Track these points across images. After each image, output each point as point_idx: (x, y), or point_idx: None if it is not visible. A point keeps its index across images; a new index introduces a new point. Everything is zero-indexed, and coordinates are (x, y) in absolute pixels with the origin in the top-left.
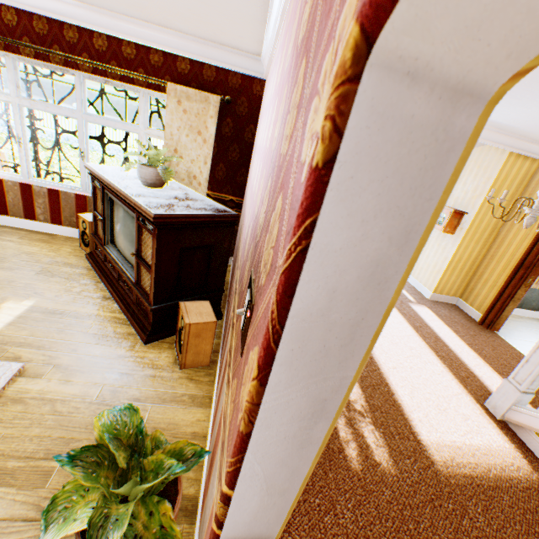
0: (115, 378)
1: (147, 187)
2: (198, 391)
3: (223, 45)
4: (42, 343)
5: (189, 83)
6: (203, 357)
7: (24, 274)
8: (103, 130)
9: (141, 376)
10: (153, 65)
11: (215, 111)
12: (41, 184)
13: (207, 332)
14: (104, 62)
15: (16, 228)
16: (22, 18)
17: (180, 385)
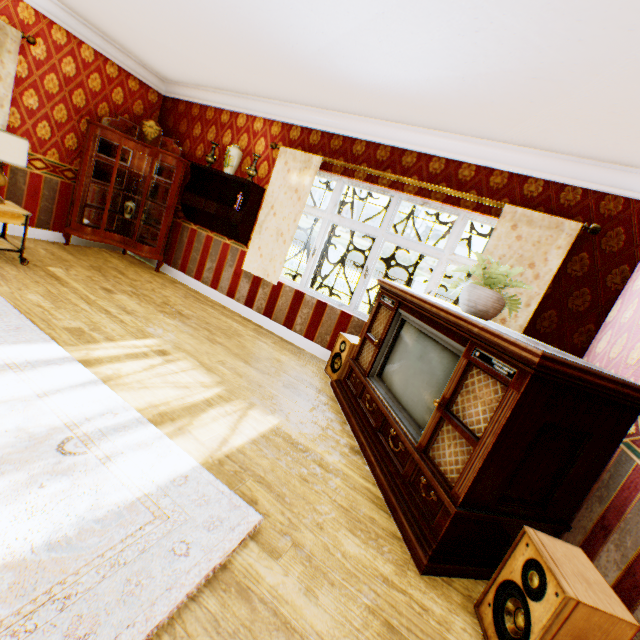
0: (381, 633)
1: (470, 314)
2: None
3: (610, 161)
4: (281, 489)
5: (533, 207)
6: None
7: (272, 381)
8: (394, 252)
9: None
10: (490, 186)
11: (566, 240)
12: (312, 294)
13: (602, 638)
14: (432, 184)
15: (271, 332)
16: (368, 148)
17: None
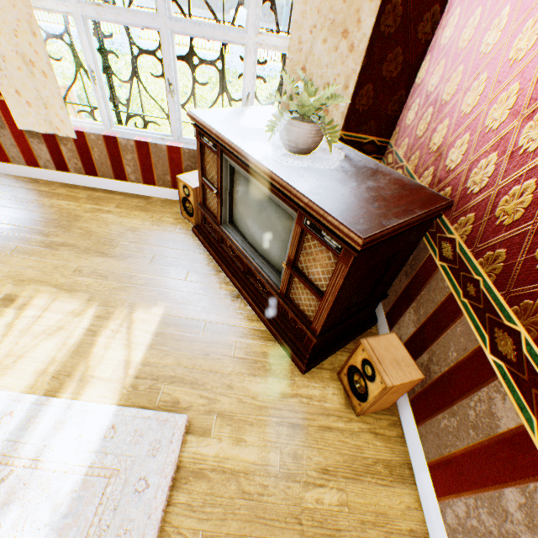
0: (289, 434)
1: (294, 154)
2: (390, 454)
3: None
4: (192, 376)
5: None
6: (385, 404)
7: (138, 264)
8: (191, 44)
9: (317, 430)
10: None
11: None
12: (125, 134)
13: (405, 387)
14: None
15: (108, 191)
16: None
17: (365, 444)
